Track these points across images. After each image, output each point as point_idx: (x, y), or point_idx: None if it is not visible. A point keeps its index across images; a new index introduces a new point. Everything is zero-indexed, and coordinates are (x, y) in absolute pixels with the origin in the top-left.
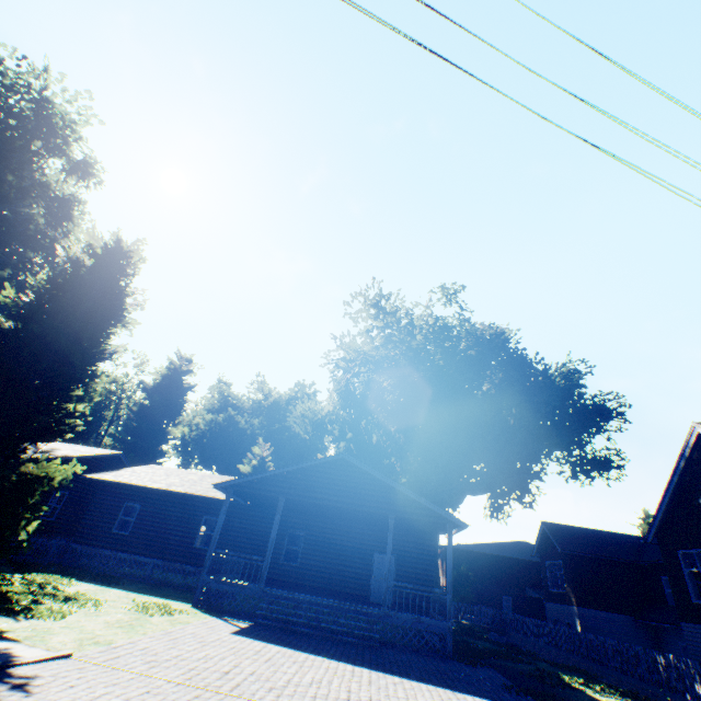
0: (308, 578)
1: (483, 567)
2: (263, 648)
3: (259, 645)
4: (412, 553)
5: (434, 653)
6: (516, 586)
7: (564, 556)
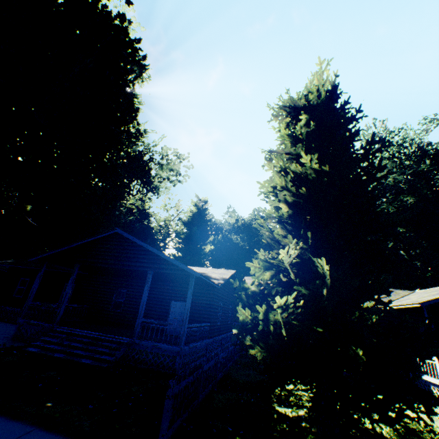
0: None
1: None
2: None
3: None
4: None
5: None
6: None
7: None
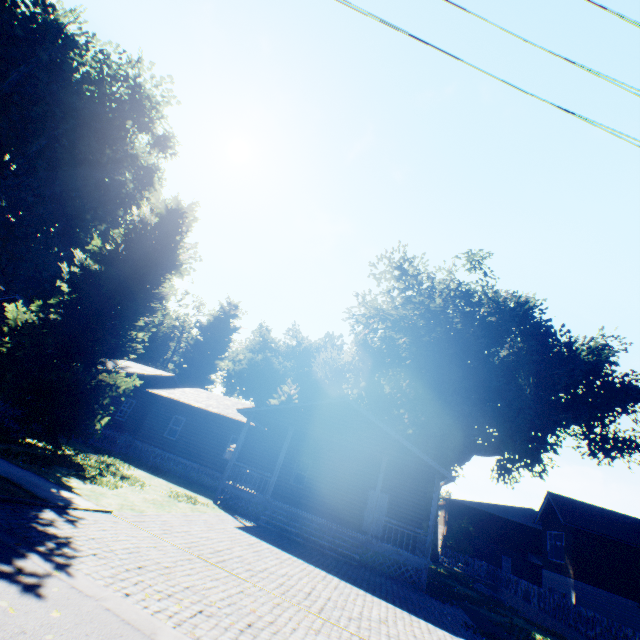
0: (310, 500)
1: (485, 526)
2: (256, 543)
3: (253, 540)
4: (405, 496)
5: (408, 583)
6: (518, 549)
7: (567, 529)
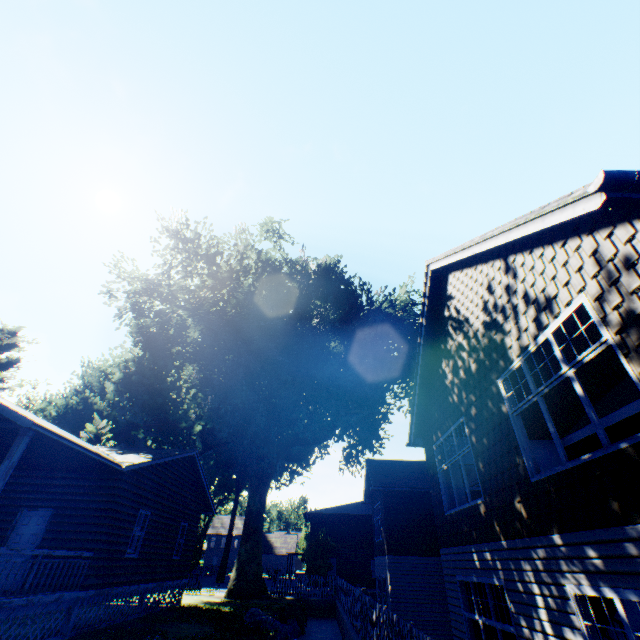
0: None
1: (351, 531)
2: None
3: None
4: (81, 503)
5: None
6: None
7: (381, 495)
